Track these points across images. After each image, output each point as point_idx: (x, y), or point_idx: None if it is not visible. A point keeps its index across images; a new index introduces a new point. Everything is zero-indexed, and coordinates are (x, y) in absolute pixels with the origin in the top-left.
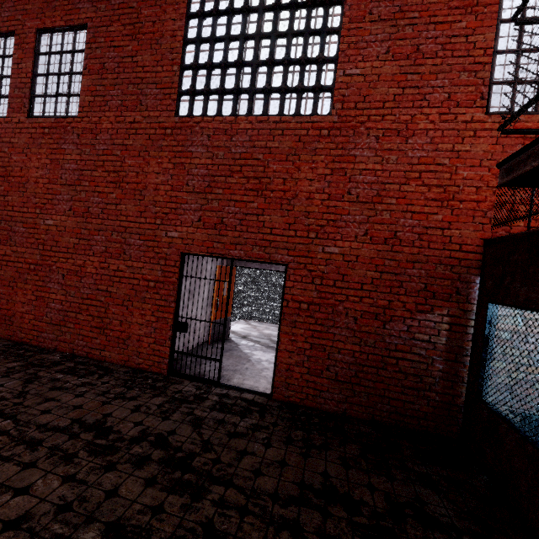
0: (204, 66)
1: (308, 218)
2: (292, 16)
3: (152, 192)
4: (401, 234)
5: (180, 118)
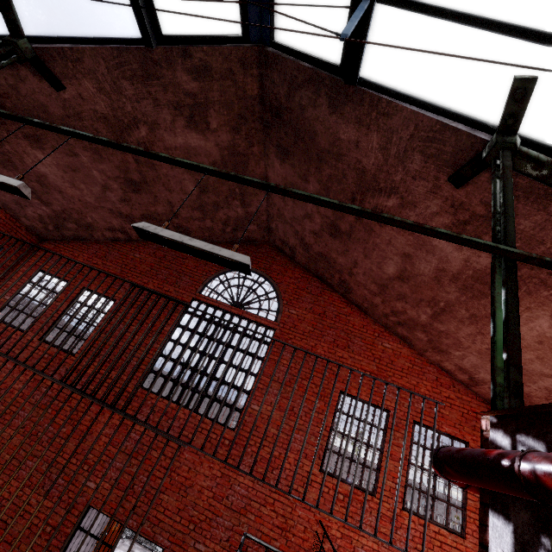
0: (173, 360)
1: (194, 509)
2: (234, 355)
3: (94, 438)
4: (251, 550)
5: (142, 389)
